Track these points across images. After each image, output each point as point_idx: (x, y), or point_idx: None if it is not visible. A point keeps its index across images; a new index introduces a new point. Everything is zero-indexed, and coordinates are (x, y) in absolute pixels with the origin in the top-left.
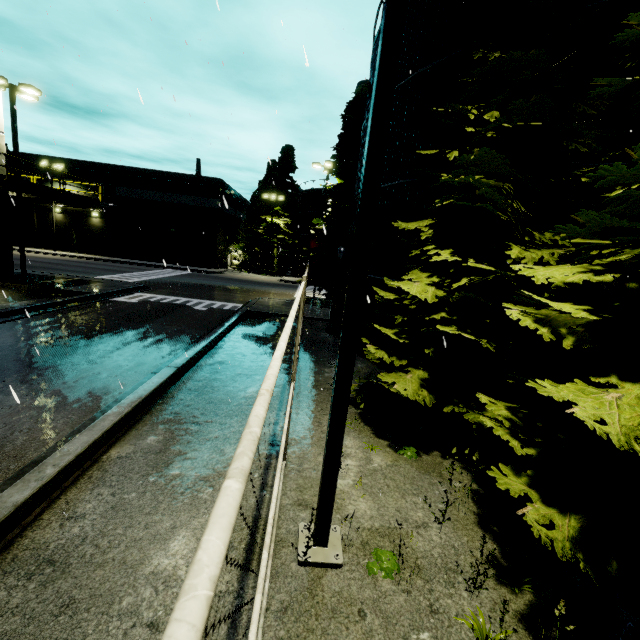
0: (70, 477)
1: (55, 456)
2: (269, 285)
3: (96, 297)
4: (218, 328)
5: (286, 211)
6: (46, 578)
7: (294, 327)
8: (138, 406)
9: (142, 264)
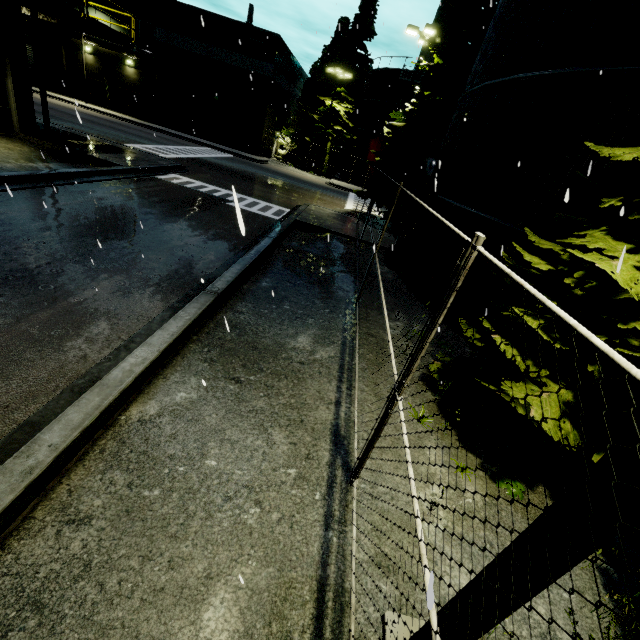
0: (74, 456)
1: (53, 428)
2: (317, 188)
3: (127, 172)
4: (264, 240)
5: (350, 95)
6: (28, 639)
7: (349, 252)
8: (167, 349)
9: (179, 136)
